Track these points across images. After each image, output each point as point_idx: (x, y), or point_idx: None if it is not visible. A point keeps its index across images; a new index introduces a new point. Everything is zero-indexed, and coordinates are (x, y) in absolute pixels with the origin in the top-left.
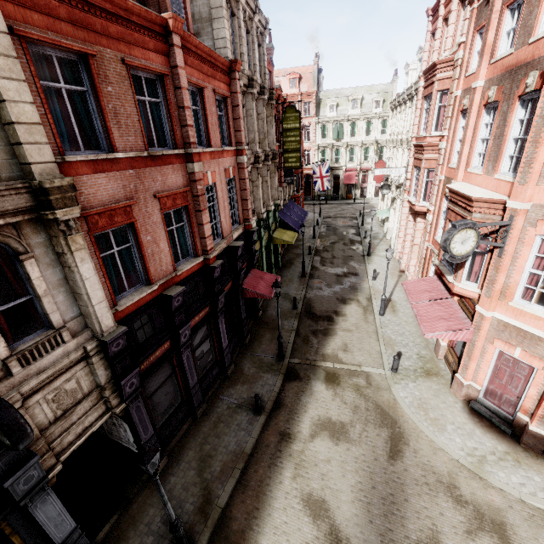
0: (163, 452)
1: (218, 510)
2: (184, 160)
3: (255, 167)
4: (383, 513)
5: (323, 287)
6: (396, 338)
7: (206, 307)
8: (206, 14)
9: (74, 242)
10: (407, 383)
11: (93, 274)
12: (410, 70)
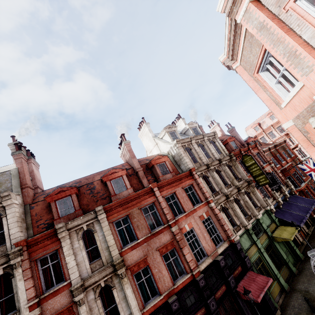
0: None
1: None
2: (168, 227)
3: (229, 200)
4: None
5: None
6: None
7: (202, 308)
8: (179, 158)
9: (124, 281)
10: None
11: (131, 293)
12: None
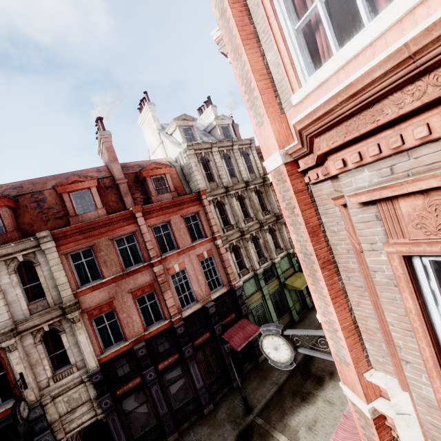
0: None
1: None
2: (150, 266)
3: (244, 238)
4: None
5: None
6: None
7: (175, 354)
8: (189, 171)
9: (77, 326)
10: None
11: (86, 339)
12: None
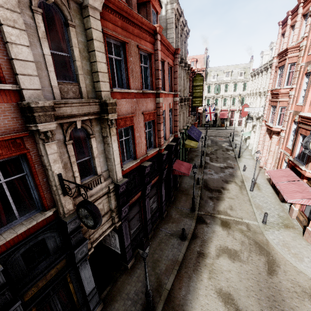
0: (133, 255)
1: (167, 291)
2: (155, 96)
3: (180, 104)
4: (269, 306)
5: (213, 173)
6: (262, 205)
7: (157, 176)
8: (164, 26)
9: (112, 131)
10: (273, 231)
11: (117, 148)
12: (264, 55)
